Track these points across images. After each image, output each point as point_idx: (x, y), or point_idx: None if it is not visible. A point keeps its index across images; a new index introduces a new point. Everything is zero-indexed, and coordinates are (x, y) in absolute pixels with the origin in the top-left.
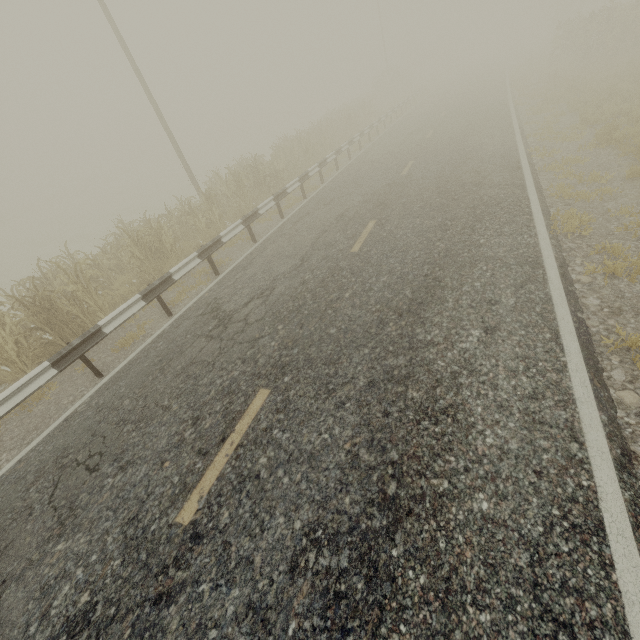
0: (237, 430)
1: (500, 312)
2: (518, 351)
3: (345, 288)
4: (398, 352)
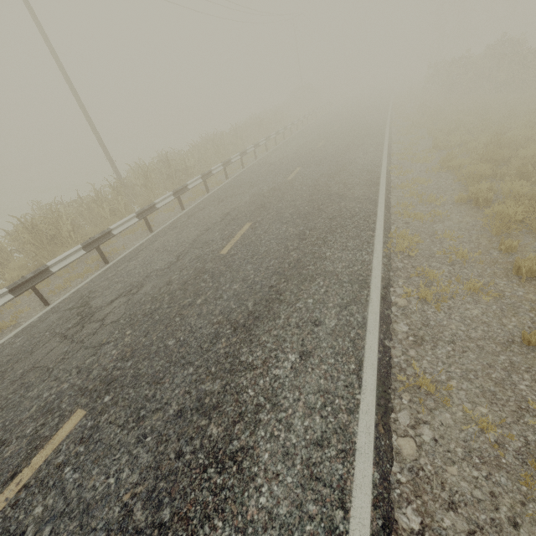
0: (32, 464)
1: (320, 335)
2: (322, 383)
3: (200, 293)
4: (218, 374)
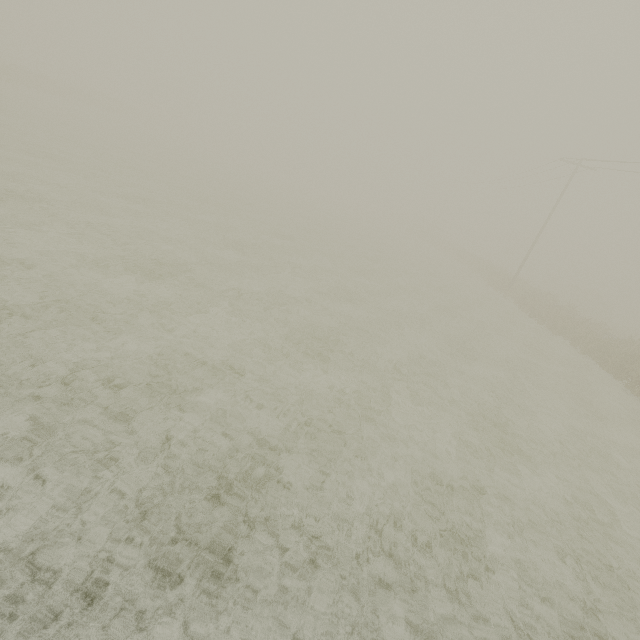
0: None
1: None
2: None
3: None
4: None
